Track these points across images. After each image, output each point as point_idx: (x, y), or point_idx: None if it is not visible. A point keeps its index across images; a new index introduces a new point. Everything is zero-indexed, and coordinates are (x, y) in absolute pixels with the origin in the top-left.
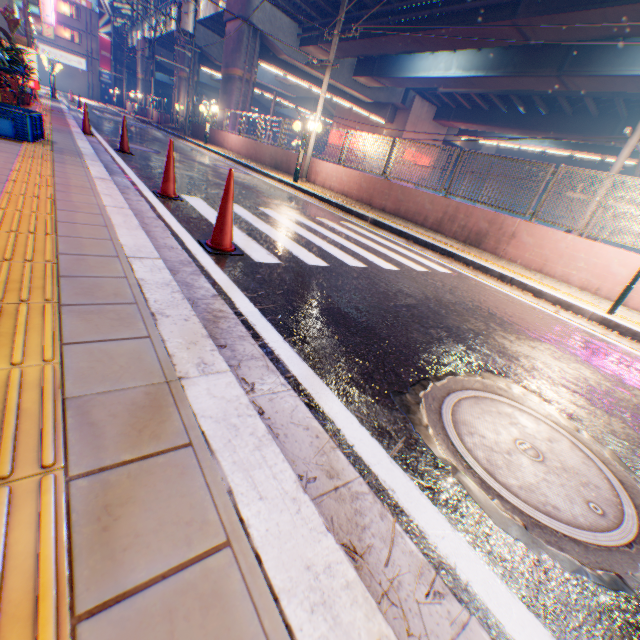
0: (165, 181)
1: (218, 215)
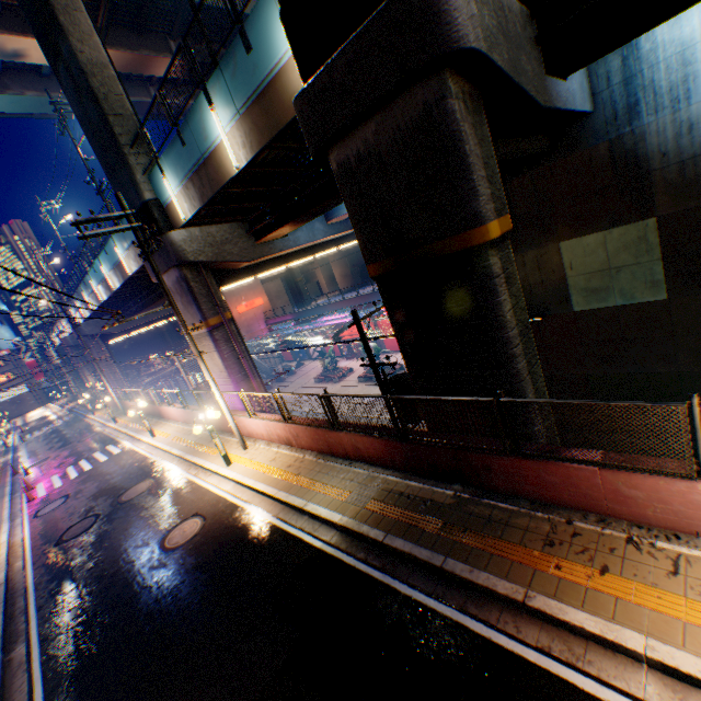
0: (28, 487)
1: (27, 495)
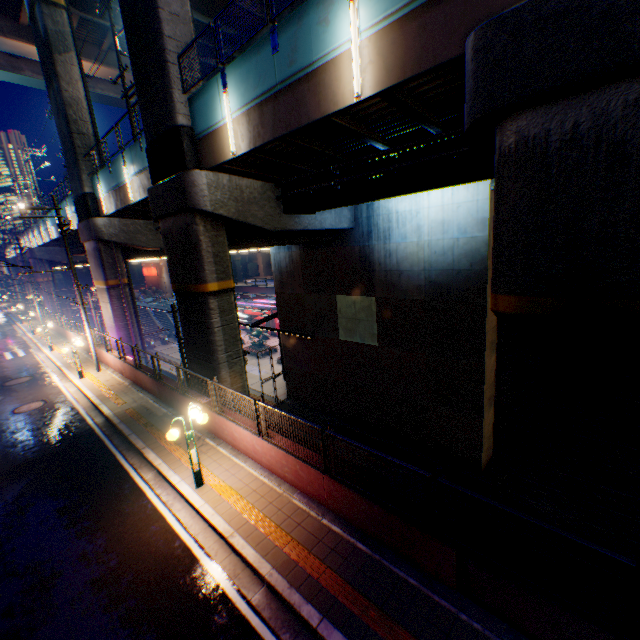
0: None
1: None
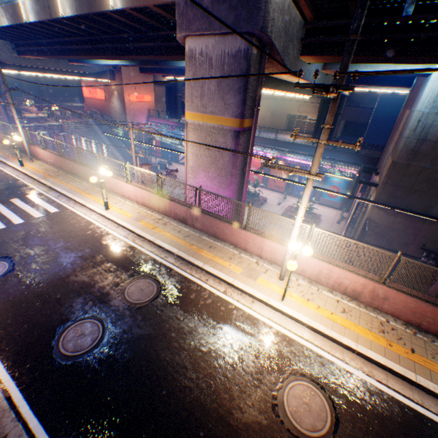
0: None
1: None
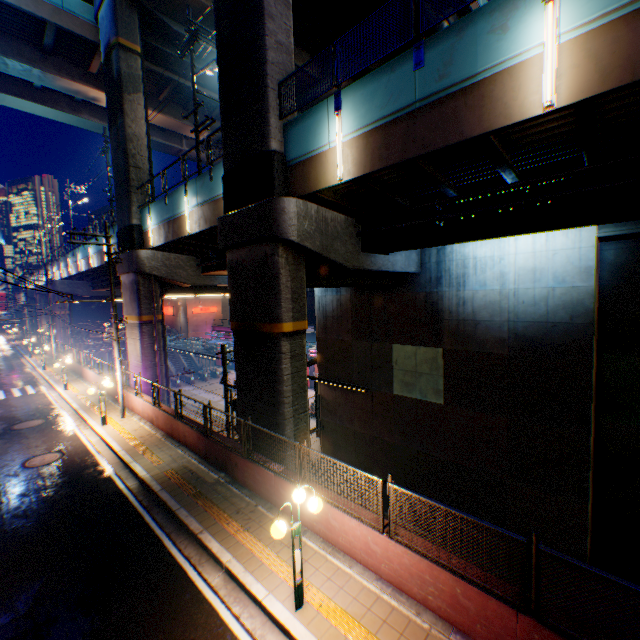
0: None
1: None
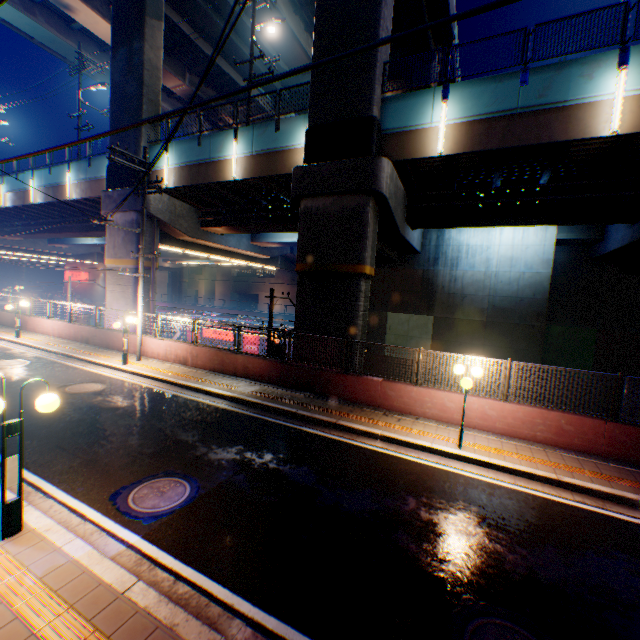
0: None
1: None
